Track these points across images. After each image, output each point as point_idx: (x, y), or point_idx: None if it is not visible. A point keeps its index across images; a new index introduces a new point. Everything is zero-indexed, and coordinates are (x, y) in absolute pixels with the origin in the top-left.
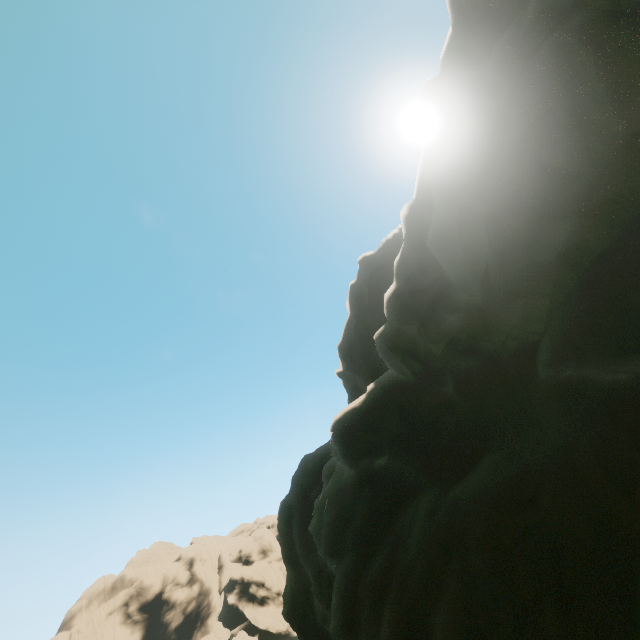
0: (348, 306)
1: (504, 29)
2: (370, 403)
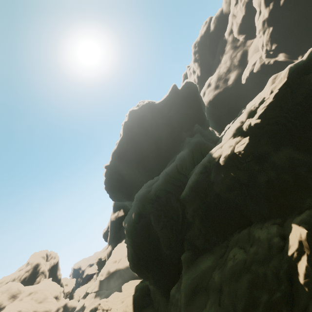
0: (122, 131)
1: None
2: (250, 141)
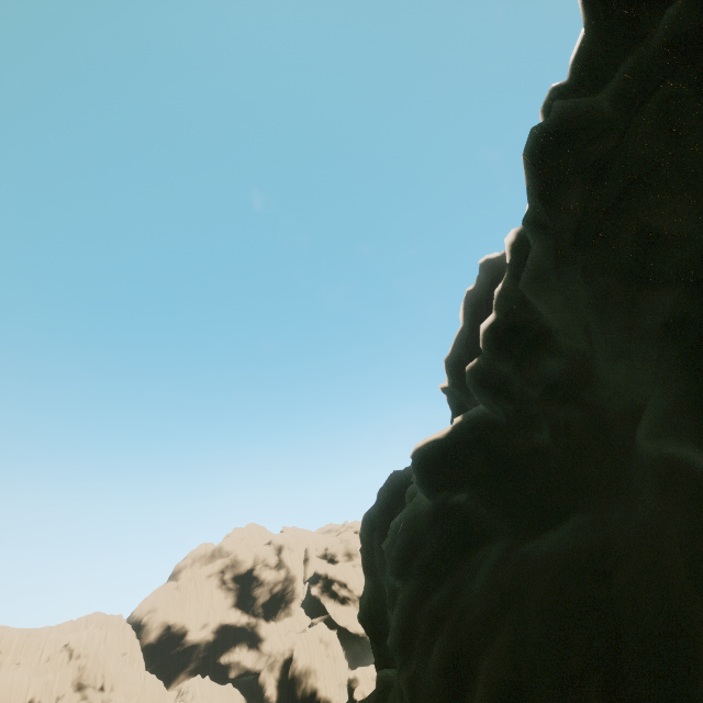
0: (461, 315)
1: (635, 46)
2: (455, 437)
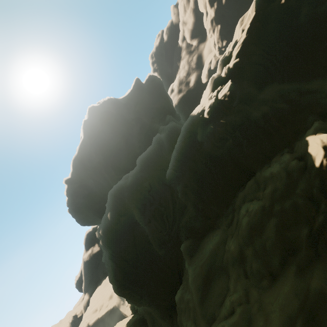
0: (82, 132)
1: None
2: (233, 83)
